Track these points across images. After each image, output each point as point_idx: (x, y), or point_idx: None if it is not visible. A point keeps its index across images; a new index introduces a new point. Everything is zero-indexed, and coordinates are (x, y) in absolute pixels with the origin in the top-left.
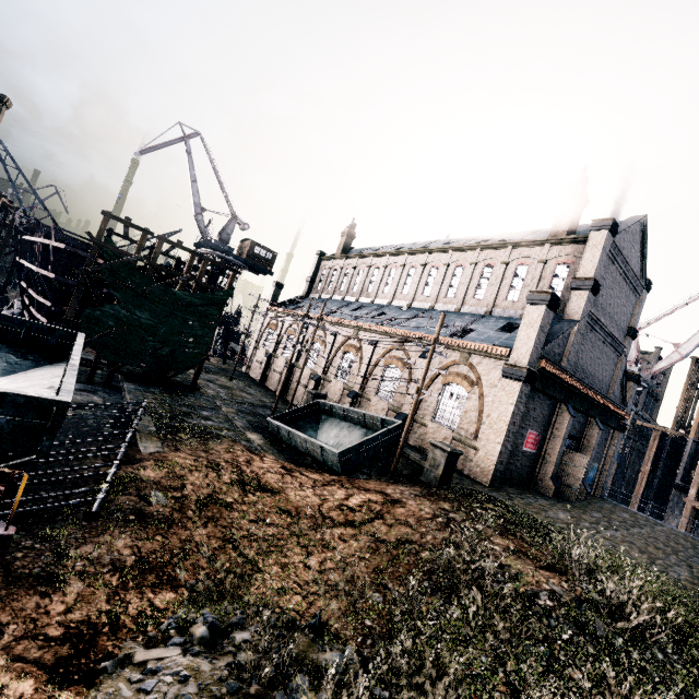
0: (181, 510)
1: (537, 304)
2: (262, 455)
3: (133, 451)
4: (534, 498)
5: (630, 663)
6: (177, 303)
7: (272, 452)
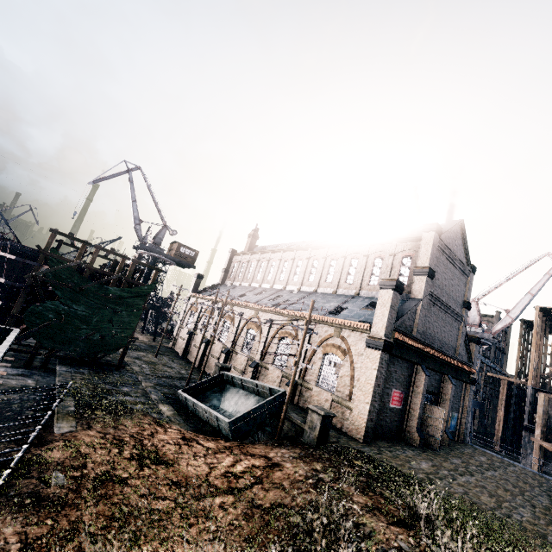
0: (77, 490)
1: (387, 288)
2: (167, 427)
3: (47, 433)
4: (402, 450)
5: None
6: (108, 296)
7: (178, 422)
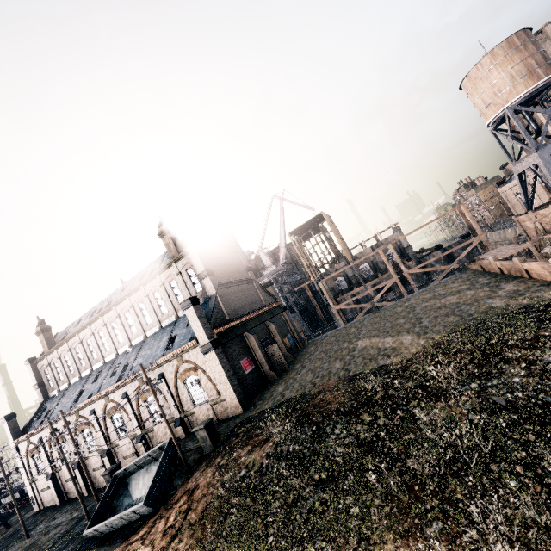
0: None
1: (188, 307)
2: None
3: None
4: (268, 391)
5: (296, 453)
6: None
7: None
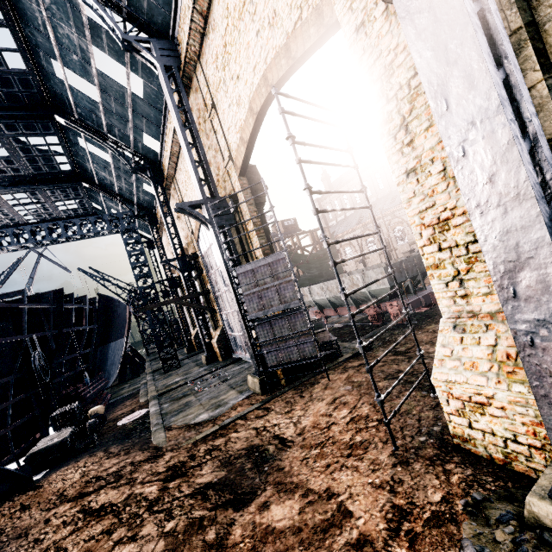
0: None
1: None
2: None
3: None
4: None
5: None
6: (320, 257)
7: None
